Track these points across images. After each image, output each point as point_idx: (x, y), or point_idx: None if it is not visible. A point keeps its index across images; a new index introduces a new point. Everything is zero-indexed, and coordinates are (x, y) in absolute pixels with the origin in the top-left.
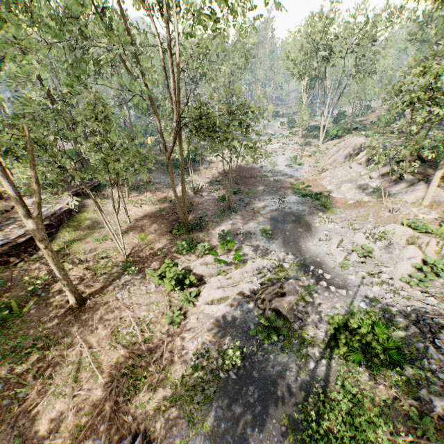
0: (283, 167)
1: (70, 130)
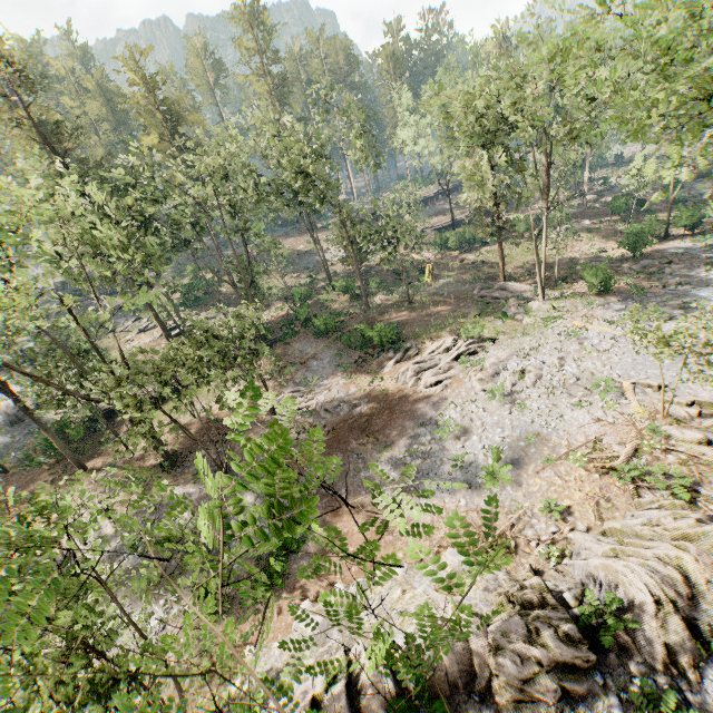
0: (456, 454)
1: (238, 294)
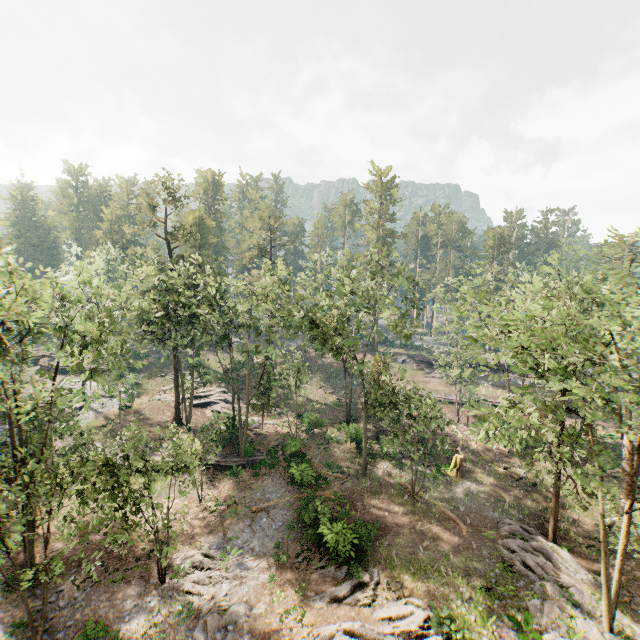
0: None
1: (238, 401)
